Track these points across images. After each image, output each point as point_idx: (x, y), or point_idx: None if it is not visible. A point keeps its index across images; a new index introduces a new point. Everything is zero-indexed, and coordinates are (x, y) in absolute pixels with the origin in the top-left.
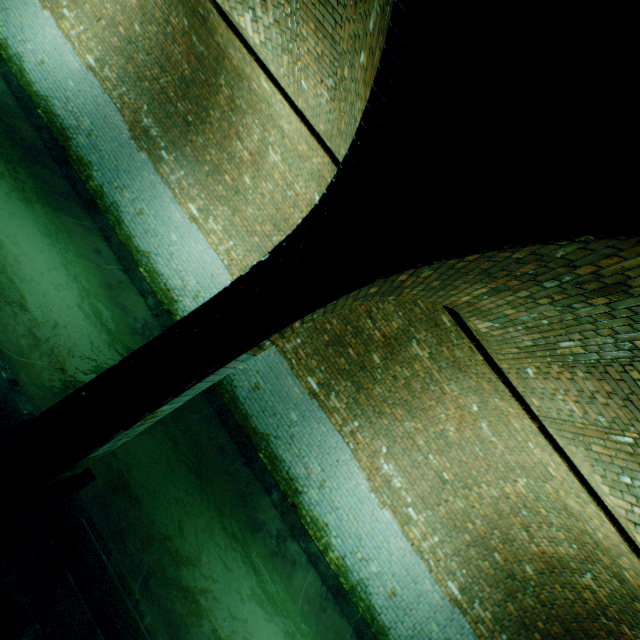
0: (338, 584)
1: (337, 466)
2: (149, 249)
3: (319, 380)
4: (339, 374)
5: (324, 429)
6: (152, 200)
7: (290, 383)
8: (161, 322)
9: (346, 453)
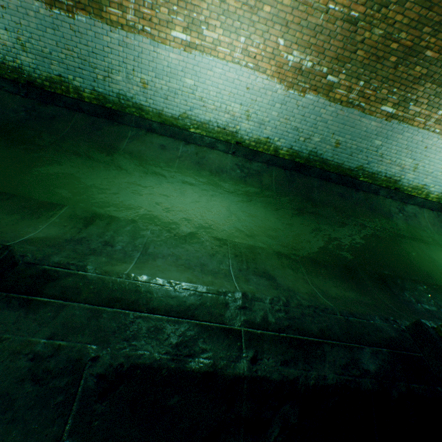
0: (441, 206)
1: (426, 151)
2: (181, 111)
3: (393, 103)
4: (414, 84)
5: (408, 135)
6: (139, 63)
7: (365, 123)
8: (240, 155)
9: (432, 139)
